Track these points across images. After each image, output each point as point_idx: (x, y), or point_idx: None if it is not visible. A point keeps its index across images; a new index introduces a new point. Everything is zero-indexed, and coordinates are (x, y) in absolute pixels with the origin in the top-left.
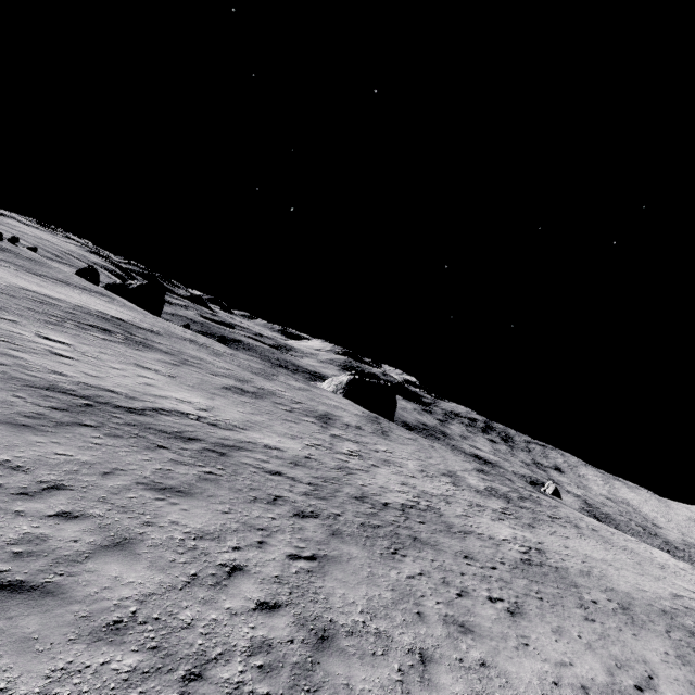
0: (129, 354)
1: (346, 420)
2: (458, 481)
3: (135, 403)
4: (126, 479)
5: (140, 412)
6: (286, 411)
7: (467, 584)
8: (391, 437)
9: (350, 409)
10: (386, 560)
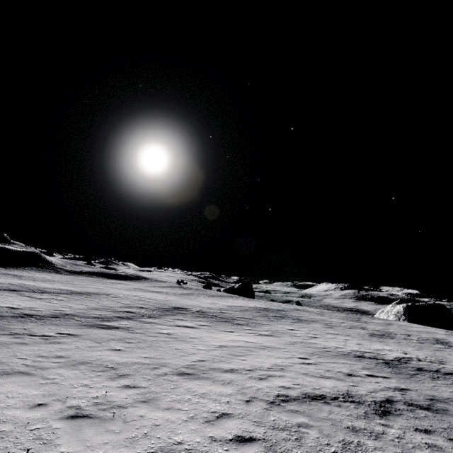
0: (313, 328)
1: None
2: None
3: (386, 356)
4: None
5: (400, 361)
6: (419, 343)
7: None
8: None
9: (436, 331)
10: None
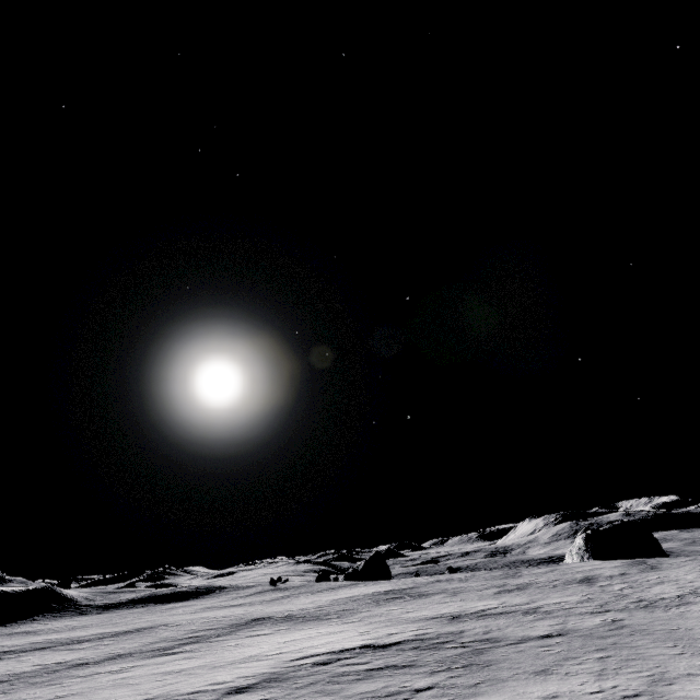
0: (427, 601)
1: (607, 574)
2: None
3: (468, 611)
4: (507, 623)
5: (476, 612)
6: (550, 588)
7: None
8: (662, 567)
9: (606, 566)
10: (663, 611)
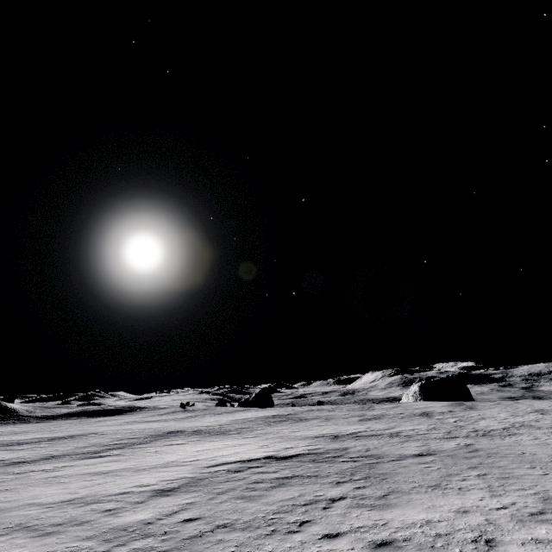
0: (307, 424)
1: (439, 411)
2: (545, 412)
3: (344, 433)
4: (380, 443)
5: (350, 434)
6: (399, 418)
7: (551, 437)
8: (477, 408)
9: (435, 405)
10: (500, 439)
